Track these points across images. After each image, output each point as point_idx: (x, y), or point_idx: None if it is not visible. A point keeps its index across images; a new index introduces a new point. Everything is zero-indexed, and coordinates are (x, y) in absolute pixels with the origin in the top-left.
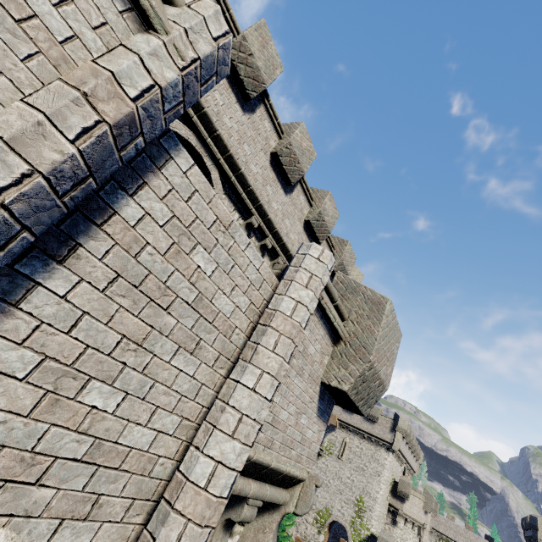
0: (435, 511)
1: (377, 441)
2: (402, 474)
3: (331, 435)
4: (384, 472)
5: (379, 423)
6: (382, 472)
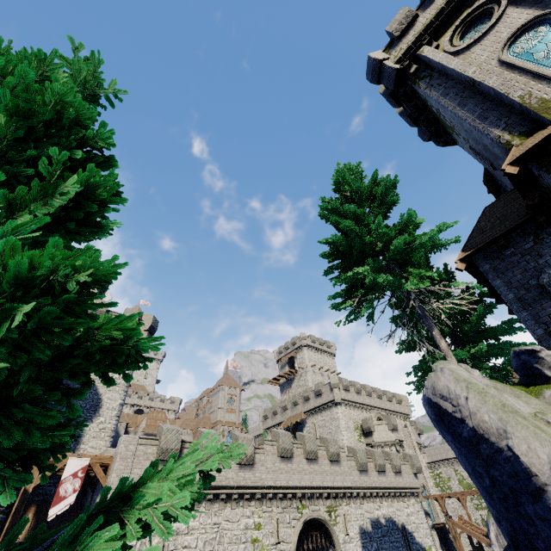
0: (417, 428)
1: (329, 406)
2: (377, 419)
3: (306, 428)
4: (341, 422)
5: (324, 392)
6: (339, 424)
